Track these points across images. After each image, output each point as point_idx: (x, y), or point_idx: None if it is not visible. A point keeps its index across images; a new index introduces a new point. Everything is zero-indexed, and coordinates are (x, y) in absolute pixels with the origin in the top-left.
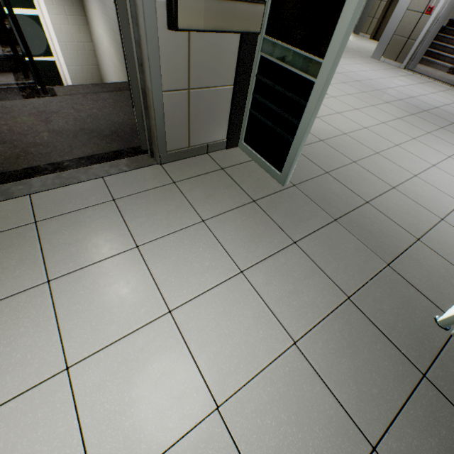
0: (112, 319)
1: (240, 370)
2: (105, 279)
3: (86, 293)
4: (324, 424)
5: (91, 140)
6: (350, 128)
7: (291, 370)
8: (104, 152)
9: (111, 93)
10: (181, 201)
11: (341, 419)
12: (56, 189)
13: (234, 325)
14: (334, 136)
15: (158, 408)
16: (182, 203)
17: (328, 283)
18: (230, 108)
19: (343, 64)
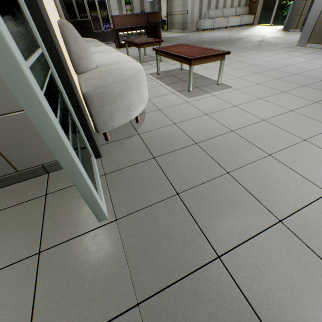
0: None
1: None
2: None
3: None
4: None
5: None
6: (243, 122)
7: None
8: None
9: None
10: None
11: None
12: None
13: None
14: (216, 135)
15: None
16: None
17: None
18: None
19: (263, 56)
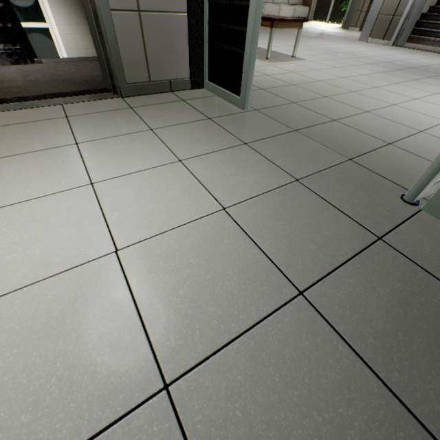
0: (29, 187)
1: (153, 225)
2: (34, 162)
3: (11, 170)
4: (241, 270)
5: (61, 85)
6: (327, 78)
7: (214, 228)
8: (70, 91)
9: (92, 61)
10: (134, 118)
11: (264, 267)
12: (15, 110)
13: (158, 195)
14: (308, 82)
15: (49, 248)
16: (134, 119)
17: (276, 170)
18: (188, 40)
19: (328, 44)
